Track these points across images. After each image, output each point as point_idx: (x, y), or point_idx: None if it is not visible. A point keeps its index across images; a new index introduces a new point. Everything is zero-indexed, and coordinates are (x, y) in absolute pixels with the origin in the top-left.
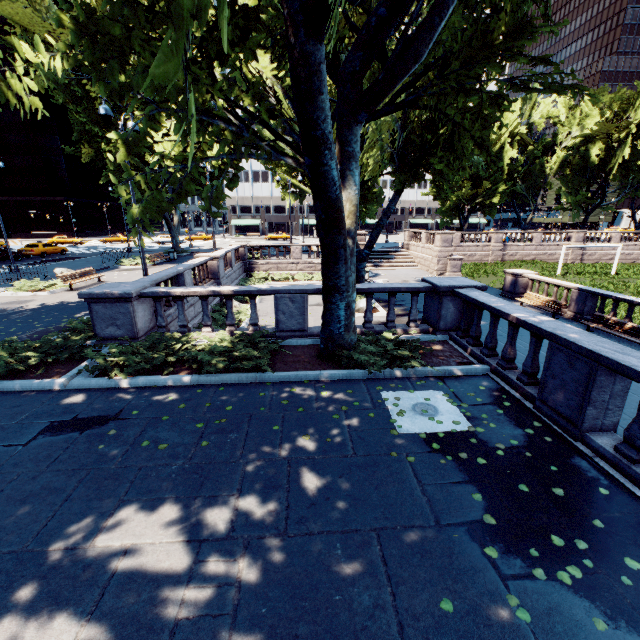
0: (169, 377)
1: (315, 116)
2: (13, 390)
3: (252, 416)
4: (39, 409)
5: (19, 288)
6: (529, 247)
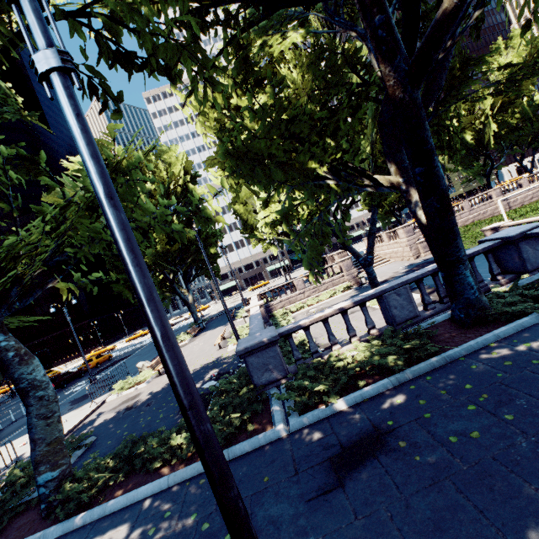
0: (370, 387)
1: (425, 136)
2: (245, 452)
3: (503, 383)
4: (297, 455)
5: (120, 389)
6: (464, 214)
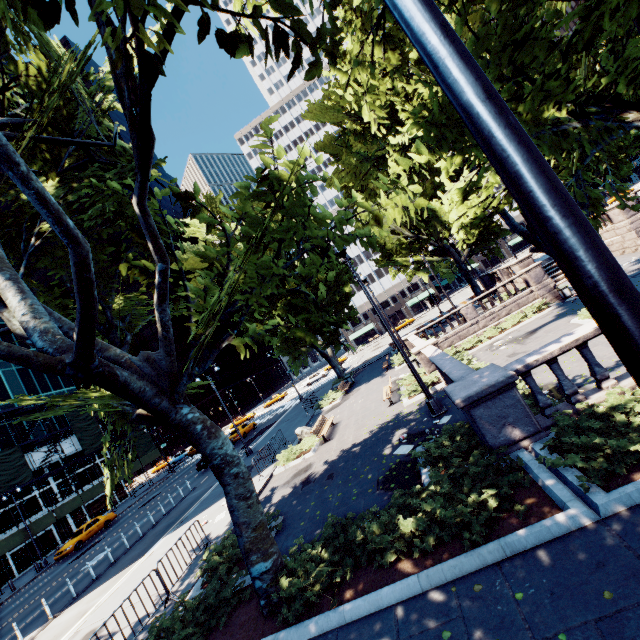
0: None
1: None
2: (530, 546)
3: None
4: None
5: (285, 460)
6: None
